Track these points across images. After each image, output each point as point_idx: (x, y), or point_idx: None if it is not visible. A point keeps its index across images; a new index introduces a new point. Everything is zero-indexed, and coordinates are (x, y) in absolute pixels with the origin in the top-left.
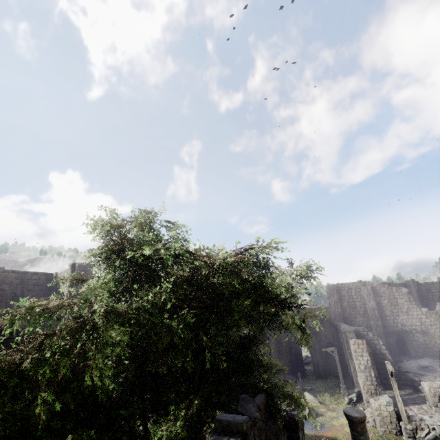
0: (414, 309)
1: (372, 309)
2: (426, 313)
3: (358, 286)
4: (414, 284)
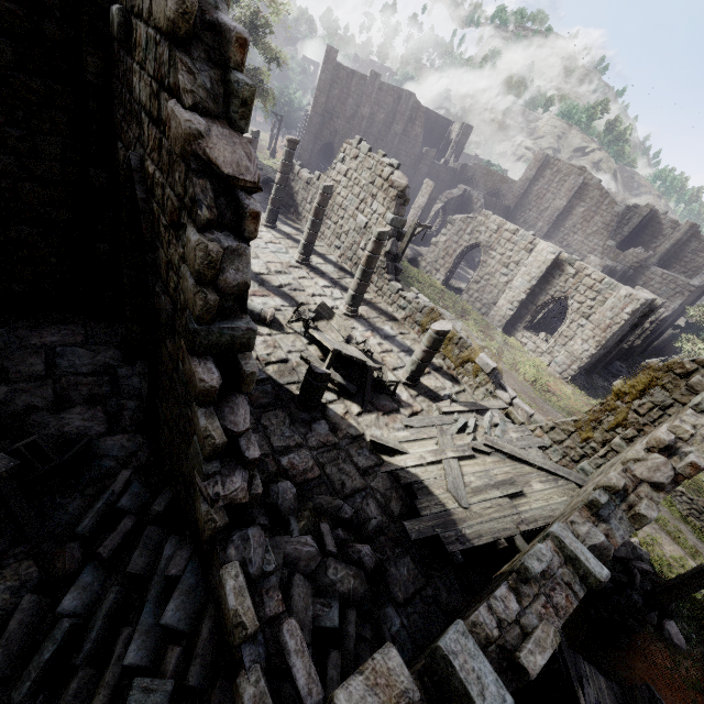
0: (601, 236)
1: (556, 209)
2: (608, 248)
3: (572, 173)
4: (687, 230)
